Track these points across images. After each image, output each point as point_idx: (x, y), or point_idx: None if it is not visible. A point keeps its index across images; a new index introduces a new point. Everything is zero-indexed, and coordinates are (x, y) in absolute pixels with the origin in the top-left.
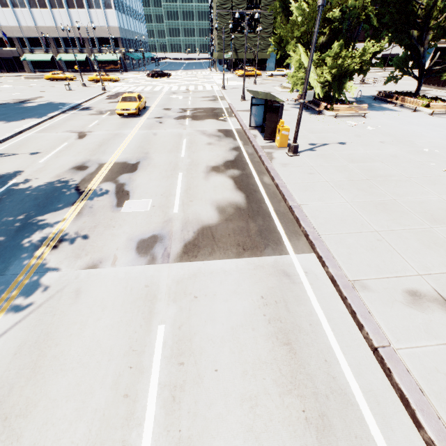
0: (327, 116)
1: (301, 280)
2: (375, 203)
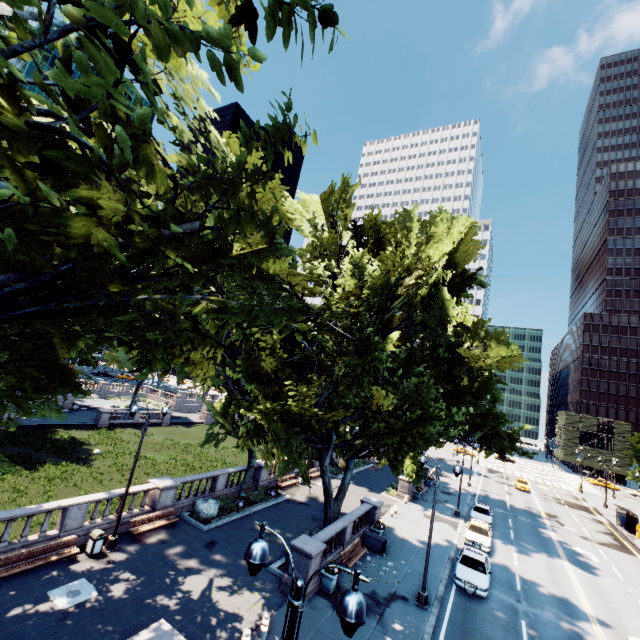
0: None
1: None
2: None
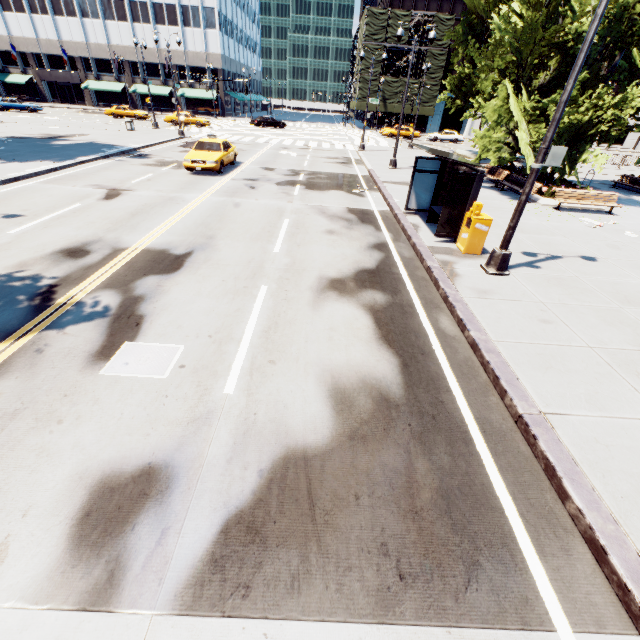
0: (542, 204)
1: None
2: None
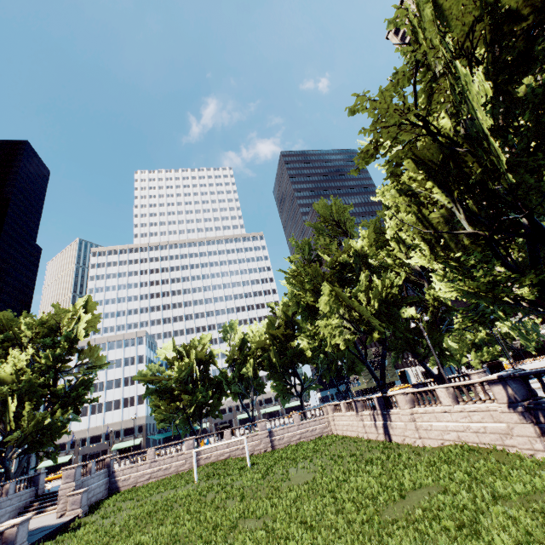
0: None
1: None
2: None
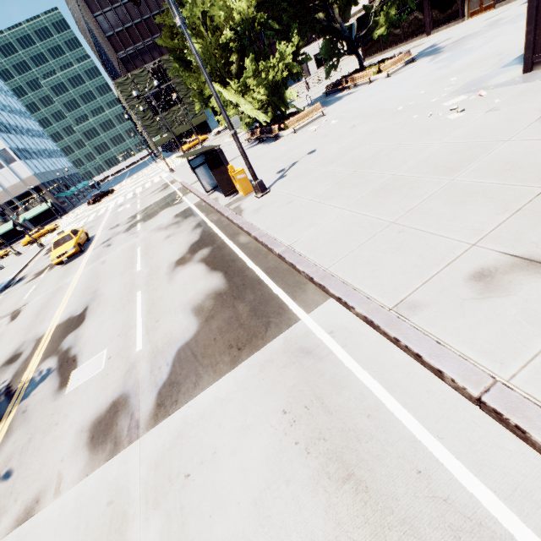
0: (286, 135)
1: (329, 348)
2: (376, 191)
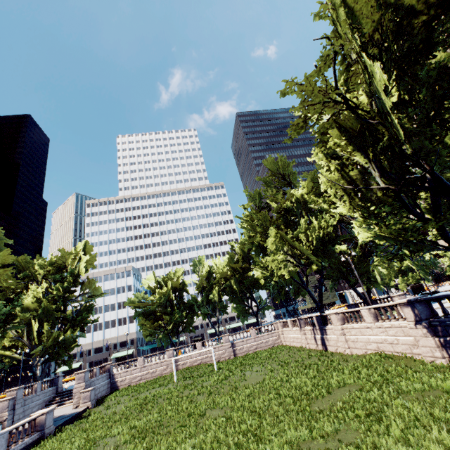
0: None
1: None
2: None
